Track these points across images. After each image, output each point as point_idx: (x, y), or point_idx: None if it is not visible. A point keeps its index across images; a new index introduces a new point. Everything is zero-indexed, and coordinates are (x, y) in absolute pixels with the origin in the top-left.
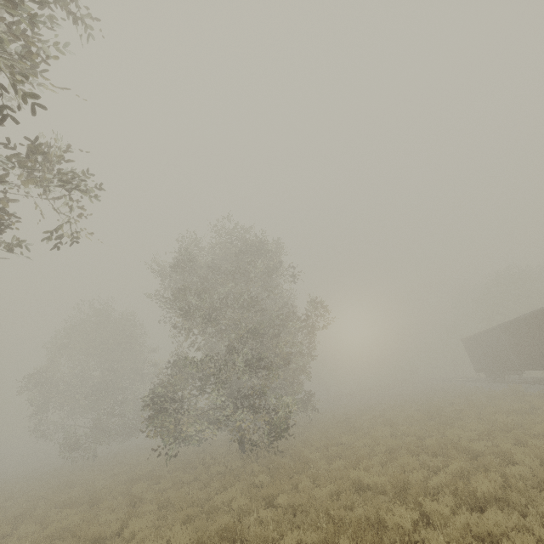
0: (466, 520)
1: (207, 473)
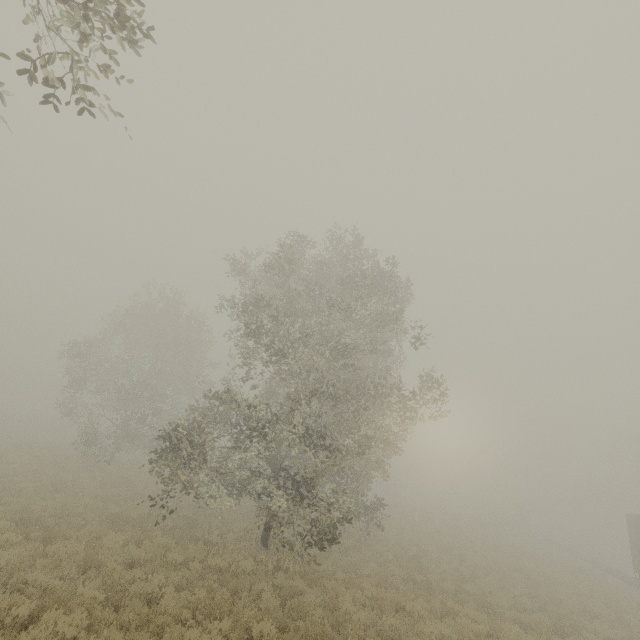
0: None
1: (203, 561)
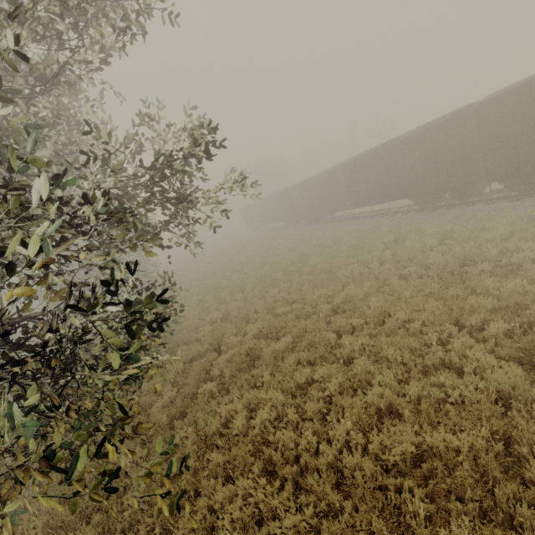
0: (242, 276)
1: None
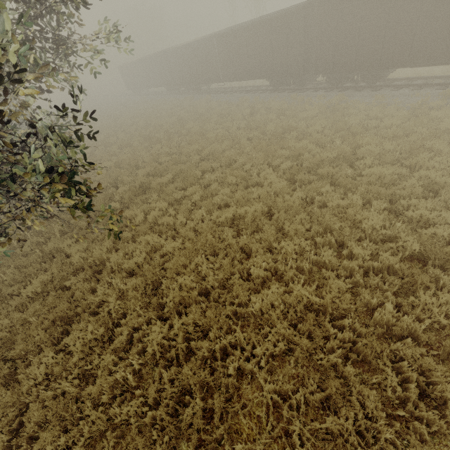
0: (128, 135)
1: None
